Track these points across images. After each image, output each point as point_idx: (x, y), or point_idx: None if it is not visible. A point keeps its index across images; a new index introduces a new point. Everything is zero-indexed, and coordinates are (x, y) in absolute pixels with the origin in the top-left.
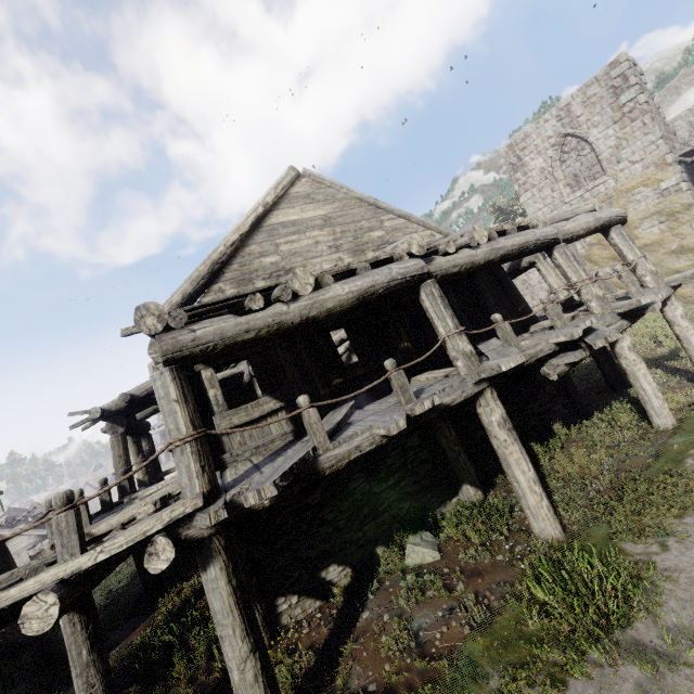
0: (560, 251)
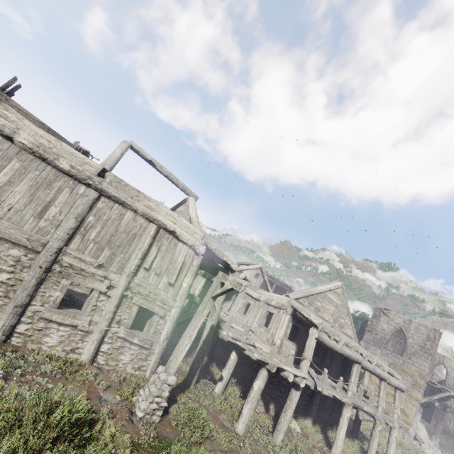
0: (384, 384)
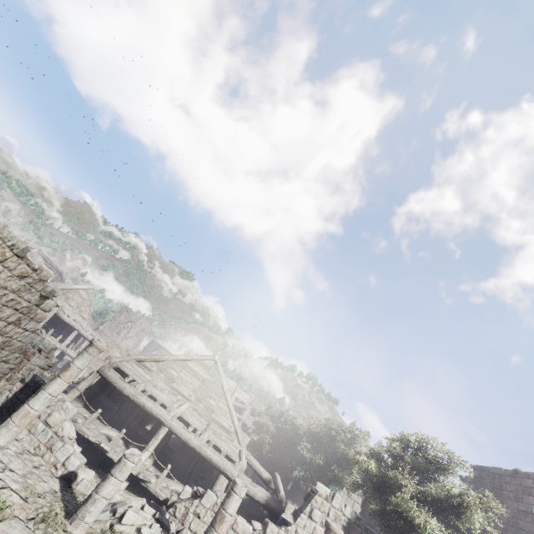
0: None
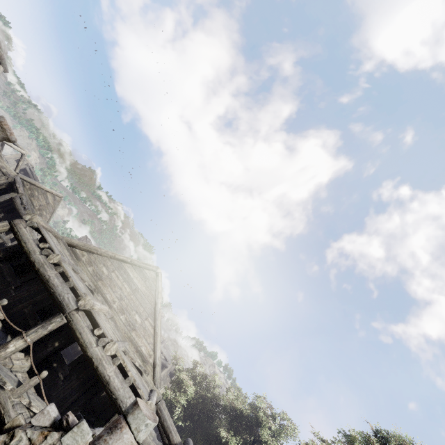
0: None
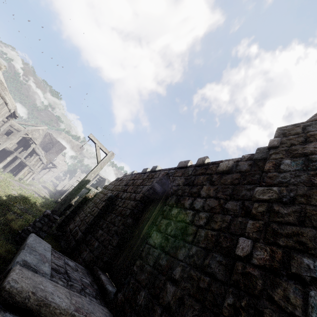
0: (41, 162)
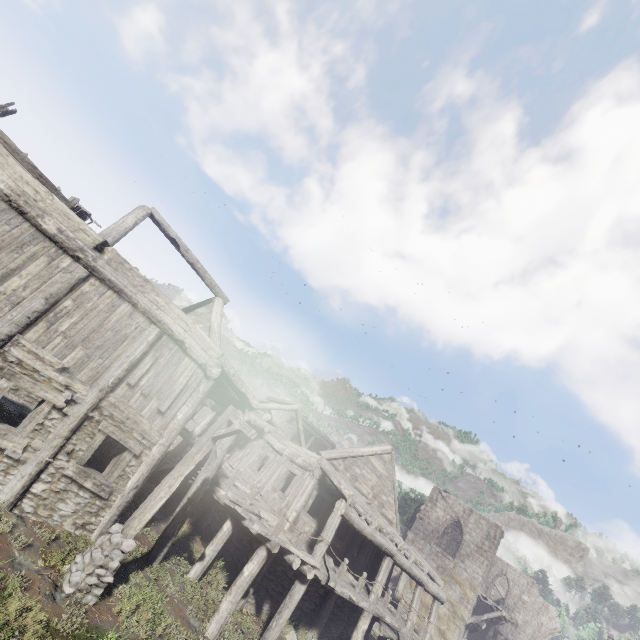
0: (420, 590)
